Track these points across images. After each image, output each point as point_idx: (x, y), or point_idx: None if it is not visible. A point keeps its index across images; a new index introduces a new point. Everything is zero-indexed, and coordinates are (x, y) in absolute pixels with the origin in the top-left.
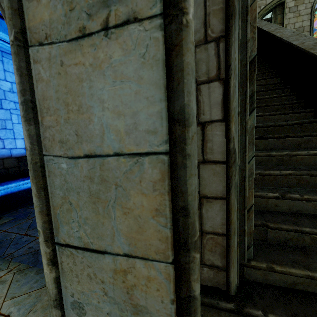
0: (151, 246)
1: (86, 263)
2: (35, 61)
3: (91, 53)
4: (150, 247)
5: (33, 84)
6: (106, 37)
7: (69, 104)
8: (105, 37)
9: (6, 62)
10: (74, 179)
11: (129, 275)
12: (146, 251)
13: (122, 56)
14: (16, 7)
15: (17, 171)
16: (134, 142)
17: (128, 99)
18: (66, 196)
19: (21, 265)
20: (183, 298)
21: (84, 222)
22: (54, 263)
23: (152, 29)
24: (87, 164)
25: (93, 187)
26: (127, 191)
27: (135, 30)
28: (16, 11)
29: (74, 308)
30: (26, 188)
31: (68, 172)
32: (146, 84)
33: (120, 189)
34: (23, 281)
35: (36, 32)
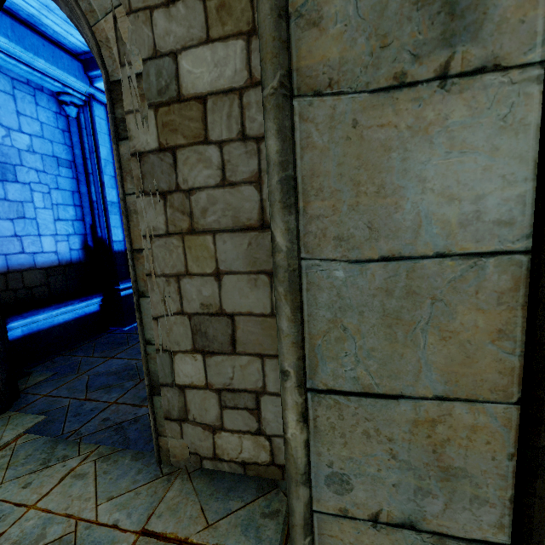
0: (483, 383)
1: (363, 415)
2: (303, 118)
3: (412, 111)
4: (482, 384)
5: (296, 153)
6: (442, 89)
7: (360, 183)
8: (440, 90)
9: (20, 98)
10: (355, 293)
11: (439, 426)
12: (475, 390)
13: (467, 117)
14: (284, 38)
15: (46, 292)
16: (474, 238)
17: (469, 178)
18: (338, 318)
19: (100, 448)
20: (540, 448)
21: (368, 355)
22: (306, 419)
23: (523, 82)
24: (384, 271)
25: (391, 303)
26: (451, 308)
27: (494, 82)
28: (284, 44)
29: (331, 483)
30: (62, 322)
31: (346, 283)
32: (503, 157)
33: (440, 304)
34: (116, 472)
35: (312, 76)
